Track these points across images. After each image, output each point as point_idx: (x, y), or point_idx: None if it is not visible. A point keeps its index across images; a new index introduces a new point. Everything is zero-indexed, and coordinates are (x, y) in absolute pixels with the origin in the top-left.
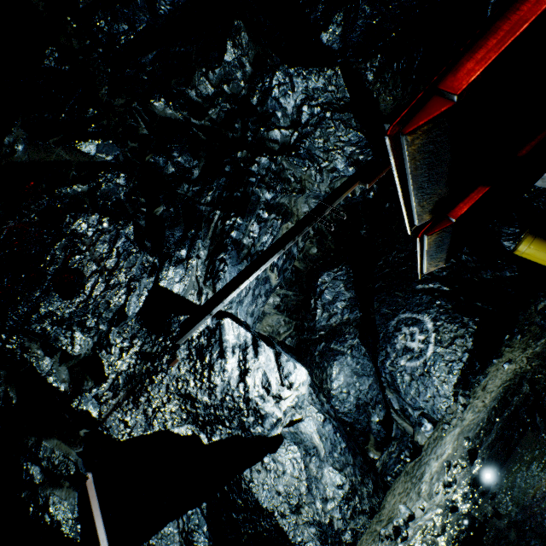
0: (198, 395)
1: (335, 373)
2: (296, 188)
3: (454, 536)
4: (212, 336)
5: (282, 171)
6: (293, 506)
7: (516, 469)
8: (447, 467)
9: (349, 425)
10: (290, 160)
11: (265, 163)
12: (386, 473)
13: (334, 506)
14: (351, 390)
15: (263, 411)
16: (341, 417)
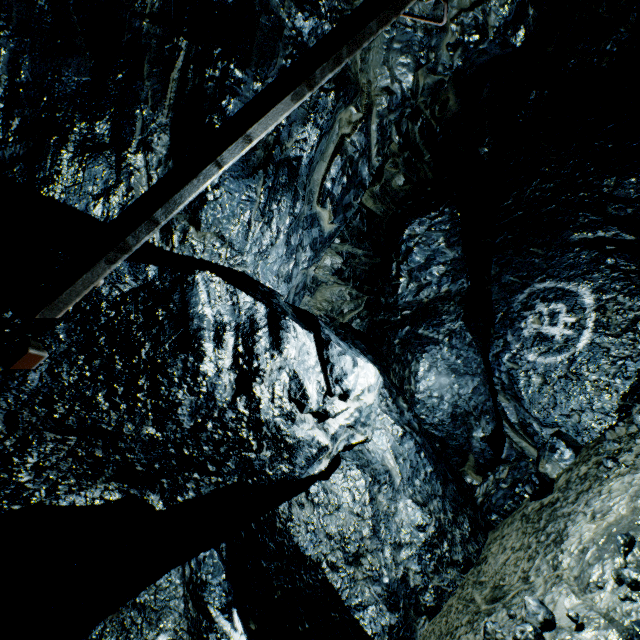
0: (123, 427)
1: (423, 370)
2: None
3: None
4: (158, 305)
5: None
6: (349, 555)
7: None
8: (625, 547)
9: (439, 441)
10: None
11: None
12: (491, 509)
13: (411, 554)
14: (445, 394)
15: (291, 439)
16: (428, 430)
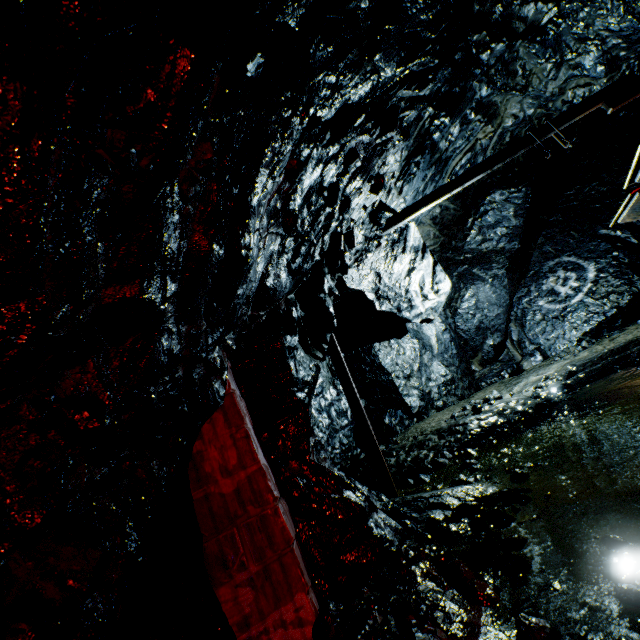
0: (383, 276)
1: (468, 296)
2: (519, 84)
3: (530, 407)
4: (401, 235)
5: (513, 61)
6: (405, 374)
7: (602, 383)
8: (544, 379)
9: (463, 340)
10: (529, 48)
11: (500, 50)
12: (483, 380)
13: (435, 385)
14: (477, 314)
15: (413, 303)
16: (459, 333)
